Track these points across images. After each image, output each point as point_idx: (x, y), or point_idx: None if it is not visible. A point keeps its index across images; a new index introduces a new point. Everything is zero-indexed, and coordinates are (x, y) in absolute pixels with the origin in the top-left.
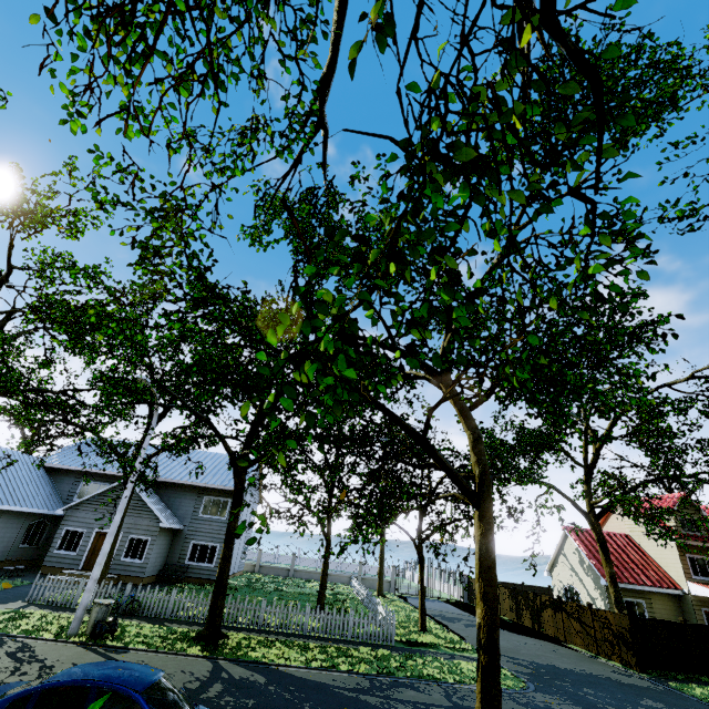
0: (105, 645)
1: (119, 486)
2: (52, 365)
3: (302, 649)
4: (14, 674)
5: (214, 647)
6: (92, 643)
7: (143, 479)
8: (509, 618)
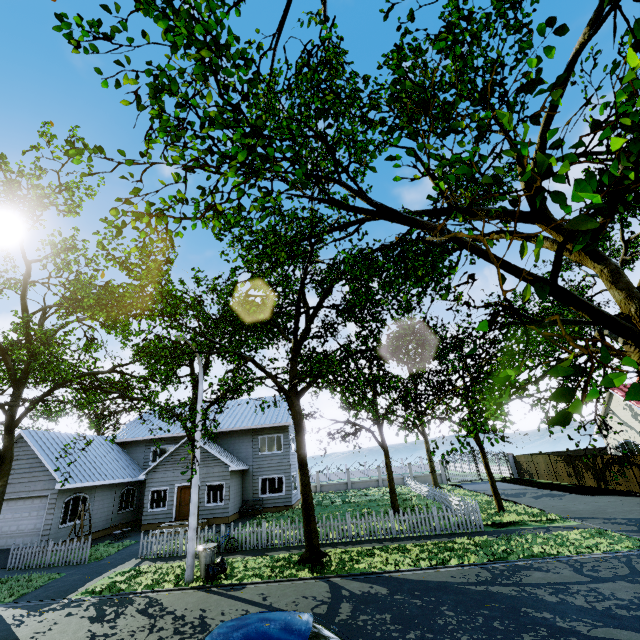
0: (222, 585)
1: (184, 445)
2: (94, 343)
3: (402, 552)
4: (152, 631)
5: (320, 567)
6: (209, 585)
7: (206, 431)
8: (568, 483)
